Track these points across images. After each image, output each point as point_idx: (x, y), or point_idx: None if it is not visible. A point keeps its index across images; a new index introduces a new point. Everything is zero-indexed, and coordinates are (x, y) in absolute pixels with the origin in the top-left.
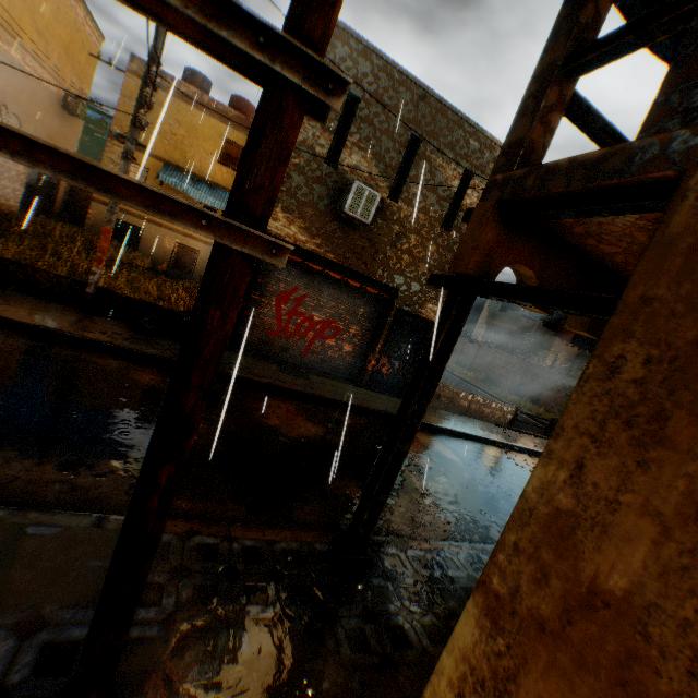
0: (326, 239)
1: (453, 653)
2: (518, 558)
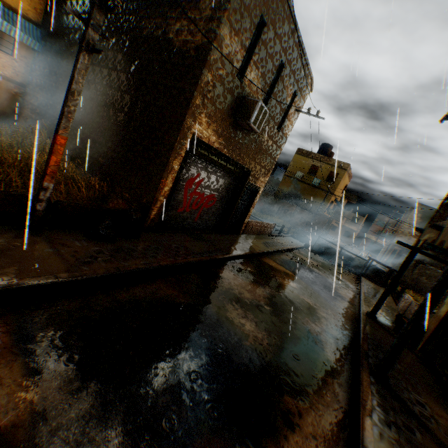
0: (225, 139)
1: None
2: None
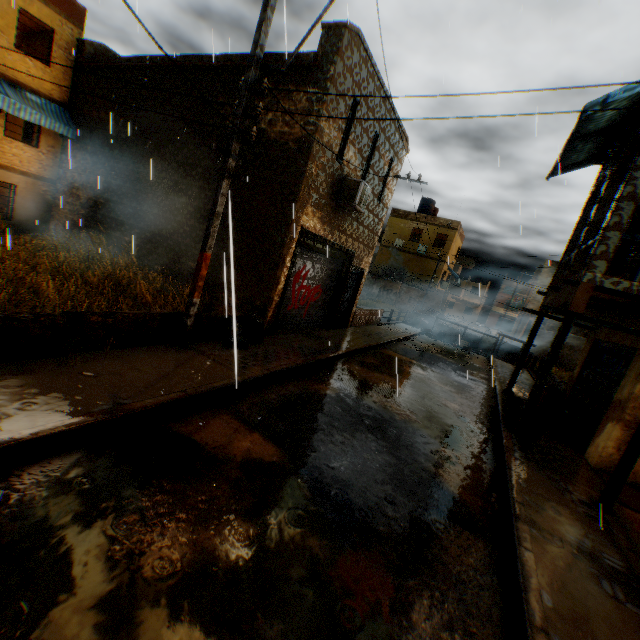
0: (329, 224)
1: (611, 441)
2: (633, 410)
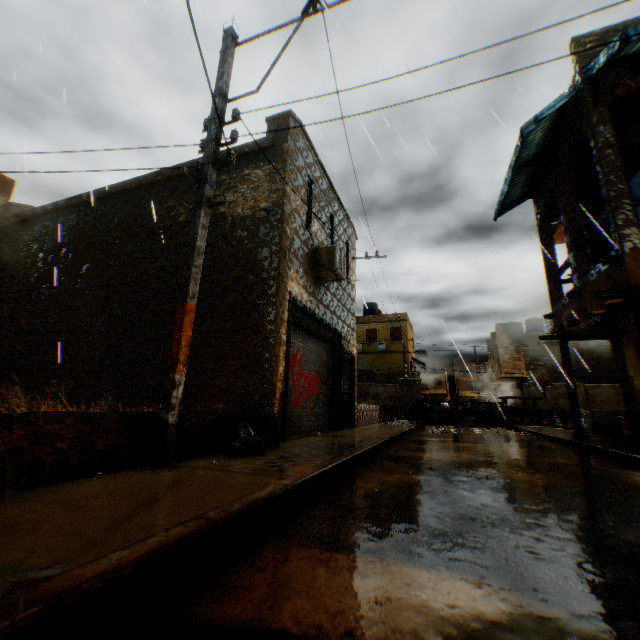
0: (314, 295)
1: None
2: None
